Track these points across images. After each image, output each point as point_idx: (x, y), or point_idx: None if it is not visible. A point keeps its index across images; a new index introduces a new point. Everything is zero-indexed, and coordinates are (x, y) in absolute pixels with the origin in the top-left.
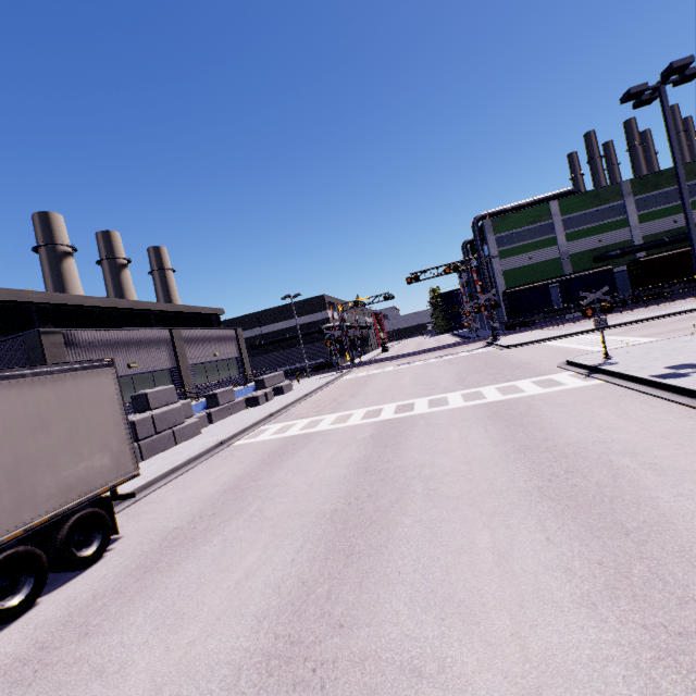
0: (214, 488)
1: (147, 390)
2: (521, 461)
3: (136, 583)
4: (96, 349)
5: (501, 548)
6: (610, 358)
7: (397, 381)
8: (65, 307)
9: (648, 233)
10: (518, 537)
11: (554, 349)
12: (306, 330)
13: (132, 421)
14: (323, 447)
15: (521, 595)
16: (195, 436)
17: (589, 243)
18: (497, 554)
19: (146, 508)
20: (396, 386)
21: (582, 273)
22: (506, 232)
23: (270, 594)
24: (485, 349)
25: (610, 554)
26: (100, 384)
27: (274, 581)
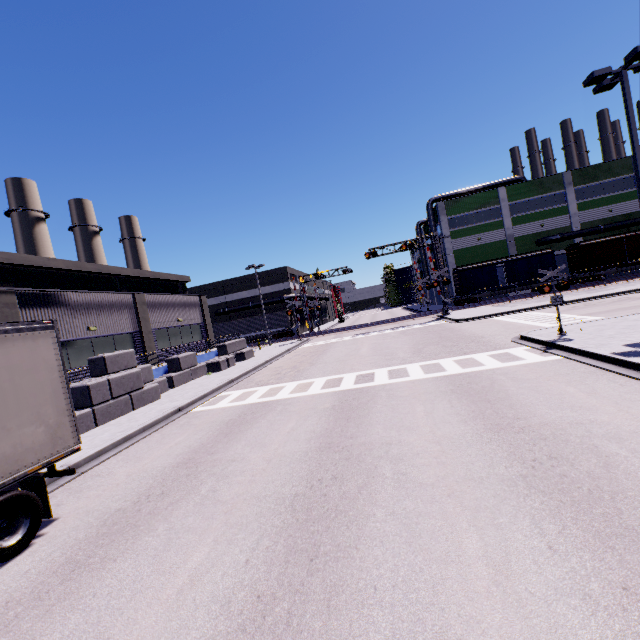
0: (167, 461)
1: (105, 354)
2: (496, 443)
3: (60, 585)
4: (53, 311)
5: (496, 558)
6: (565, 334)
7: (355, 350)
8: (27, 268)
9: (586, 220)
10: (513, 543)
11: (504, 324)
12: (268, 299)
13: (86, 385)
14: (283, 418)
15: (535, 634)
16: (153, 401)
17: (533, 227)
18: (492, 566)
19: (91, 482)
20: (354, 355)
21: (526, 255)
22: (457, 214)
23: (217, 612)
24: (437, 322)
25: (634, 574)
26: (36, 348)
27: (223, 592)
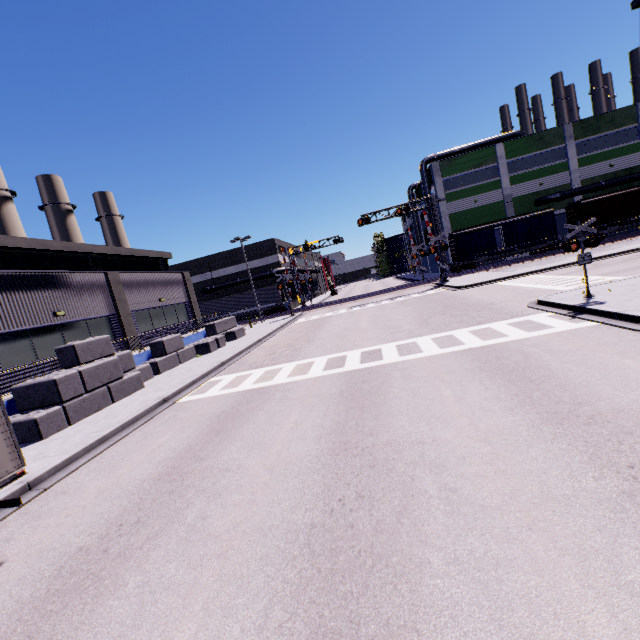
0: (146, 471)
1: (74, 342)
2: (565, 439)
3: None
4: (9, 295)
5: None
6: (593, 297)
7: (354, 324)
8: None
9: (586, 177)
10: None
11: (512, 289)
12: (257, 274)
13: (52, 380)
14: (284, 408)
15: None
16: (136, 391)
17: (532, 186)
18: None
19: (53, 503)
20: (354, 330)
21: (525, 216)
22: (453, 174)
23: None
24: (436, 290)
25: None
26: None
27: None
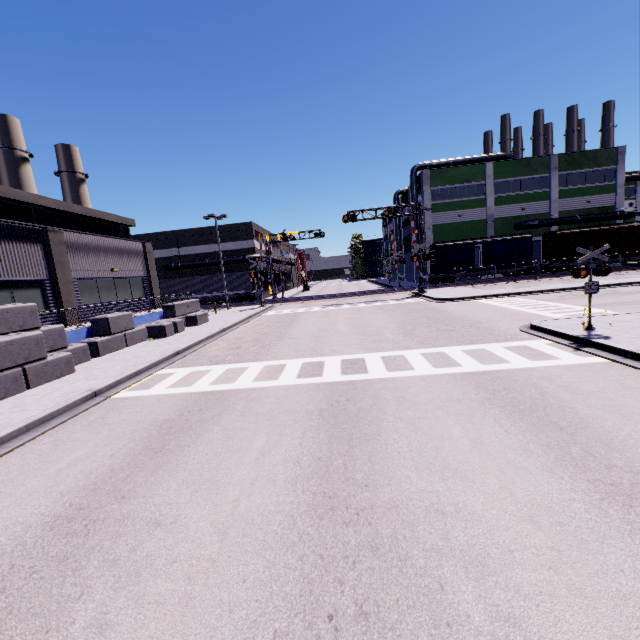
0: (37, 510)
1: None
2: None
3: None
4: None
5: None
6: (594, 329)
7: (330, 325)
8: None
9: (564, 209)
10: None
11: (495, 309)
12: (229, 257)
13: None
14: (247, 426)
15: None
16: (63, 376)
17: (514, 210)
18: None
19: None
20: (331, 332)
21: (506, 237)
22: (442, 186)
23: None
24: (415, 300)
25: None
26: None
27: None
